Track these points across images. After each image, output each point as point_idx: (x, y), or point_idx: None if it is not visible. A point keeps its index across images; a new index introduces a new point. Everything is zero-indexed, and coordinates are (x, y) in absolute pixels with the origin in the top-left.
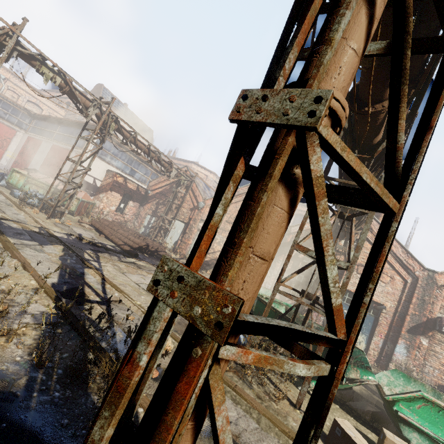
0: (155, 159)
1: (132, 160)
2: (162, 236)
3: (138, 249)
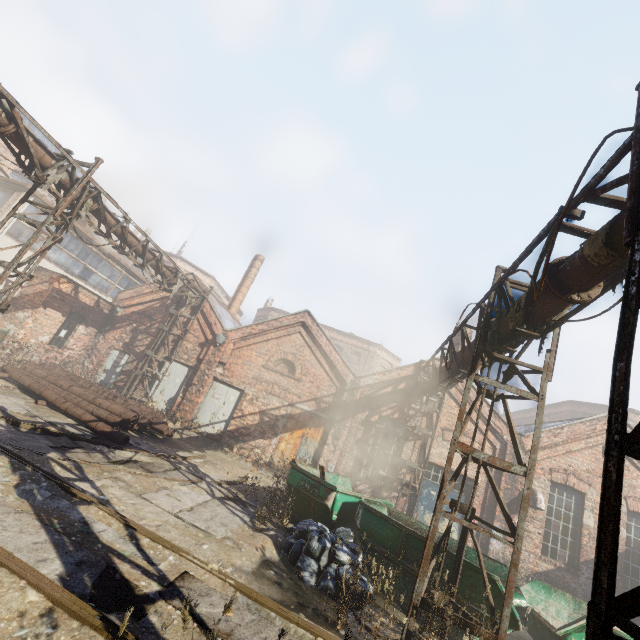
0: (150, 263)
1: (87, 252)
2: (147, 389)
3: (118, 424)
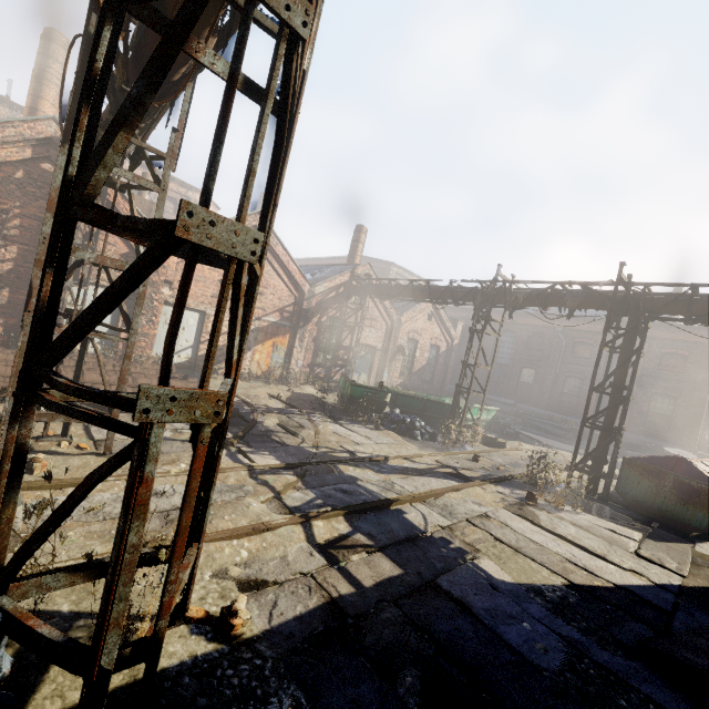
0: None
1: None
2: None
3: None
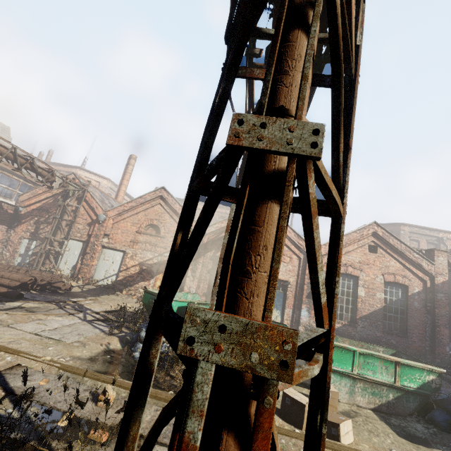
0: (26, 167)
1: None
2: (53, 262)
3: (20, 287)
